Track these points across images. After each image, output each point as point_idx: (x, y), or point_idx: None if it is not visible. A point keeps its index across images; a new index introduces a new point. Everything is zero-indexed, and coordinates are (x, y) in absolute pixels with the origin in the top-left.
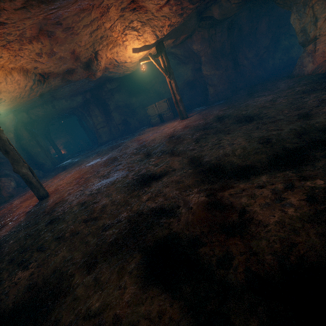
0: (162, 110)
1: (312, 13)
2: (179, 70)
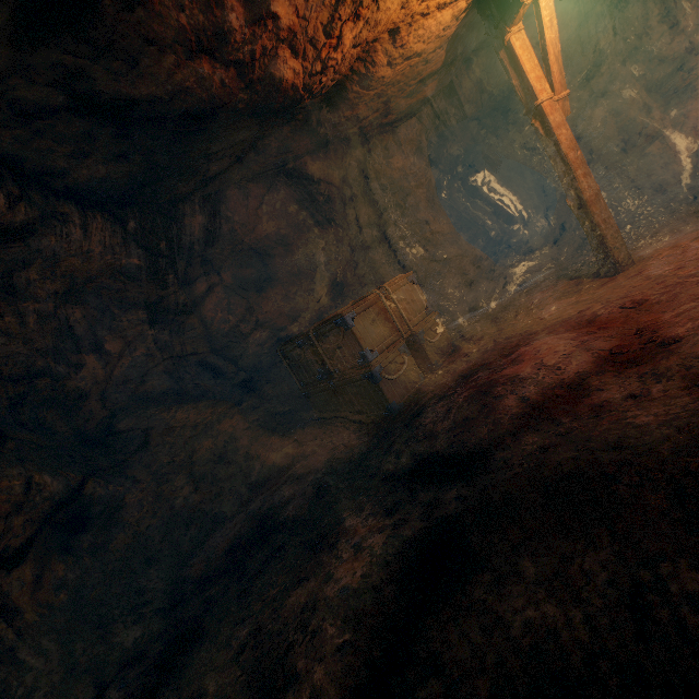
0: (412, 316)
1: (641, 101)
2: (303, 248)
